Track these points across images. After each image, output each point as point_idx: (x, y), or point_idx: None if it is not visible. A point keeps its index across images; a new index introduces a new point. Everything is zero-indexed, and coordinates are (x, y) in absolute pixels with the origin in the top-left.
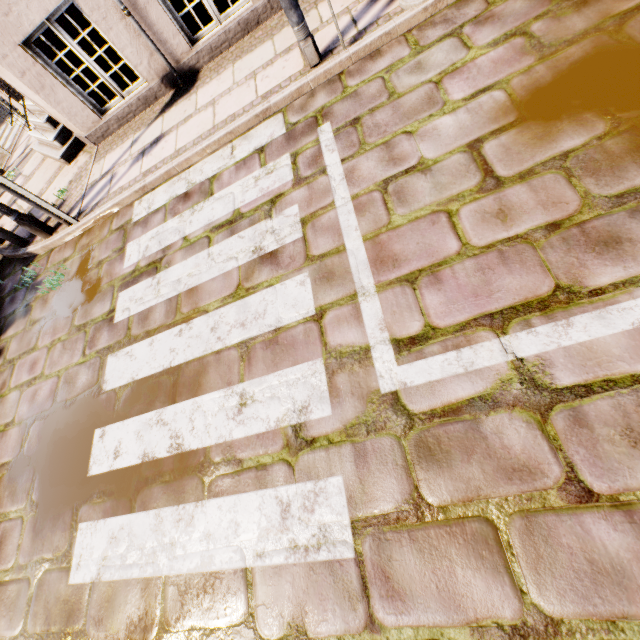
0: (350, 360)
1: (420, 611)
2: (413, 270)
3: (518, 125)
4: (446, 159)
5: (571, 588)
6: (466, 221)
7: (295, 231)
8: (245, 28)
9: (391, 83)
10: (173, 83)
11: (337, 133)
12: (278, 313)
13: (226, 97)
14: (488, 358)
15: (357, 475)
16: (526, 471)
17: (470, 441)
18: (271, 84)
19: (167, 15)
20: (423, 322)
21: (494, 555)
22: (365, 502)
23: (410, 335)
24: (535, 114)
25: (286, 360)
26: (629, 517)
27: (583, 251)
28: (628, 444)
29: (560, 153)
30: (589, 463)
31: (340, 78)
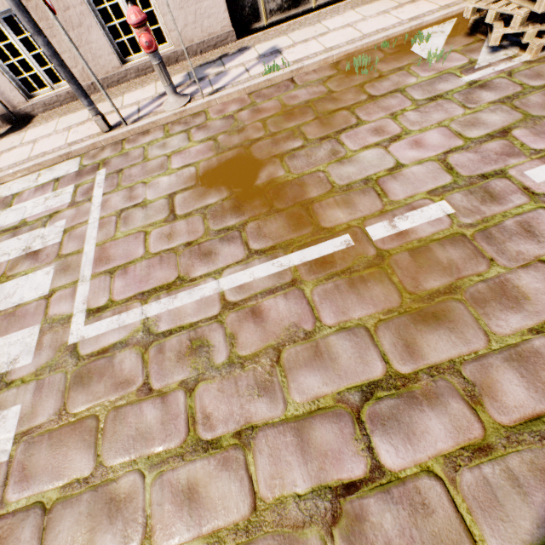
0: (58, 324)
1: (36, 485)
2: (115, 266)
3: (195, 187)
4: (156, 201)
5: (123, 446)
6: (152, 238)
7: (57, 237)
8: (74, 96)
9: (147, 152)
10: (10, 121)
11: (107, 176)
12: (23, 294)
13: (45, 139)
14: (133, 318)
15: (32, 402)
16: (127, 382)
17: (106, 369)
18: (78, 137)
19: (5, 76)
20: (109, 298)
21: (92, 437)
22: (30, 419)
23: (99, 306)
24: (203, 183)
25: (16, 327)
26: (163, 399)
27: (196, 258)
28: (176, 360)
29: (206, 205)
30: (157, 373)
31: (122, 142)
